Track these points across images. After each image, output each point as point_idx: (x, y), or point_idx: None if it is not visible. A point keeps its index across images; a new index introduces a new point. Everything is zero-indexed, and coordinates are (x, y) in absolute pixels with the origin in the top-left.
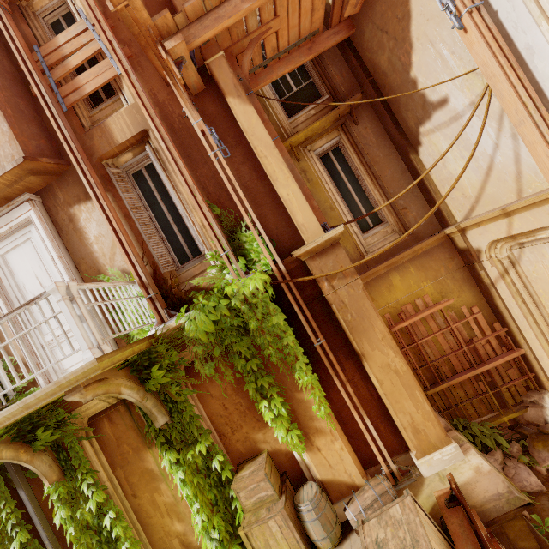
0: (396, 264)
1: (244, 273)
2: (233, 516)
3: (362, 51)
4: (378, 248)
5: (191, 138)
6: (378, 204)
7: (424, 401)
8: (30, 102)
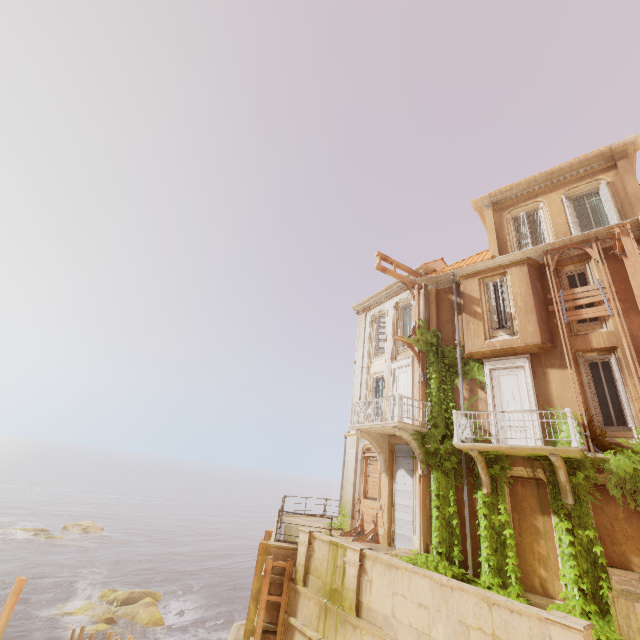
0: None
1: None
2: (596, 590)
3: None
4: None
5: None
6: None
7: None
8: (545, 313)
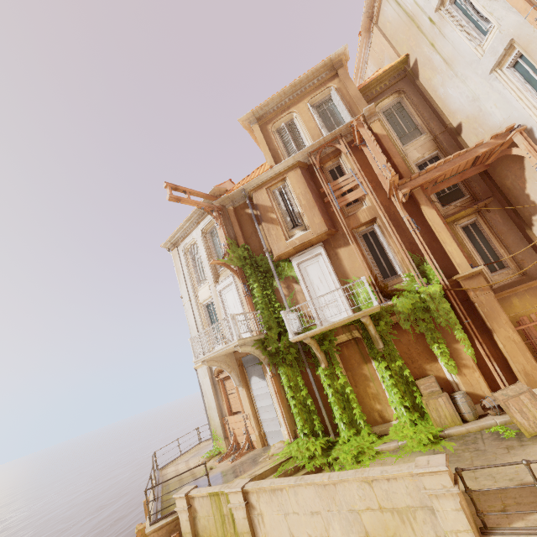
0: (515, 292)
1: (425, 284)
2: (414, 401)
3: (494, 176)
4: (502, 282)
5: (399, 222)
6: (503, 256)
7: (531, 358)
8: (323, 205)
